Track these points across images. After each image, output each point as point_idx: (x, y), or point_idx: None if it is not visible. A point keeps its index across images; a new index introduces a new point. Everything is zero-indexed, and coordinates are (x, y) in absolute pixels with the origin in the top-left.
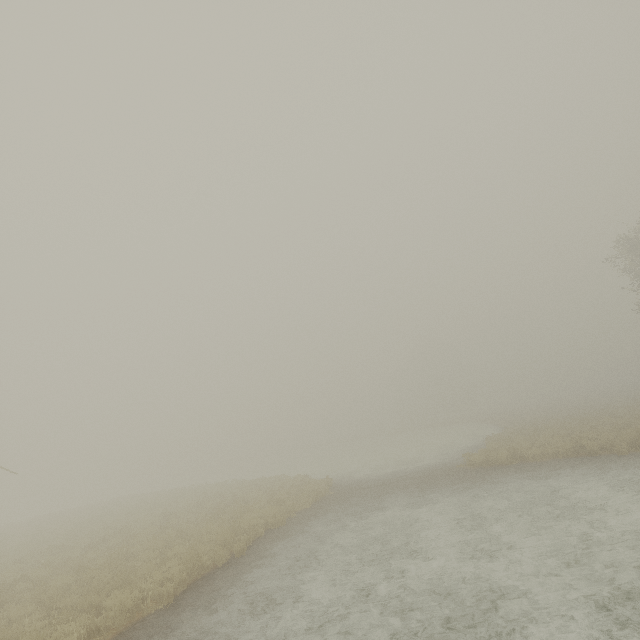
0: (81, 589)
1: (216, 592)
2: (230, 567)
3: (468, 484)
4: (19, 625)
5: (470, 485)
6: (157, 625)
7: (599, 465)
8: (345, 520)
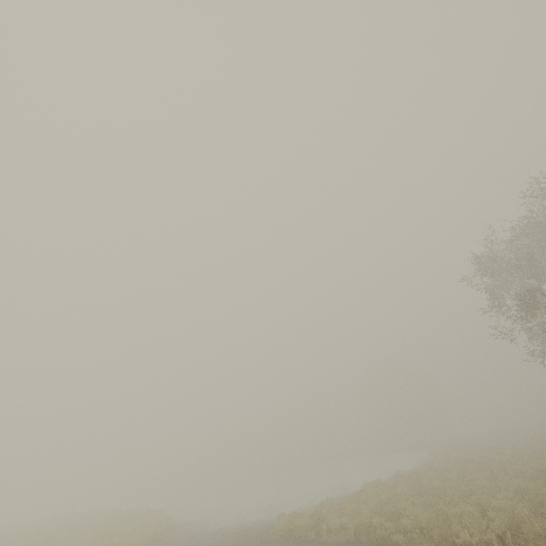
0: None
1: None
2: None
3: None
4: None
5: None
6: None
7: None
8: None
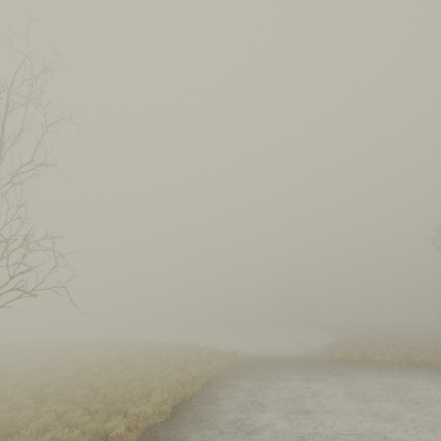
0: (96, 399)
1: (196, 416)
2: (195, 401)
3: (338, 371)
4: (68, 416)
5: (340, 372)
6: (167, 431)
7: (425, 373)
8: (261, 382)
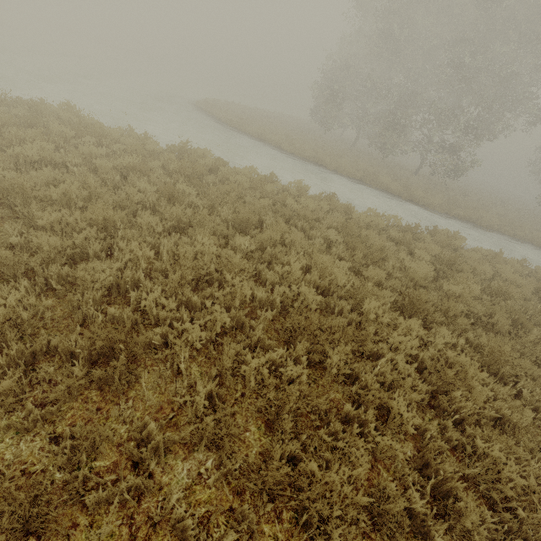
0: None
1: None
2: None
3: None
4: None
5: None
6: None
7: None
8: None
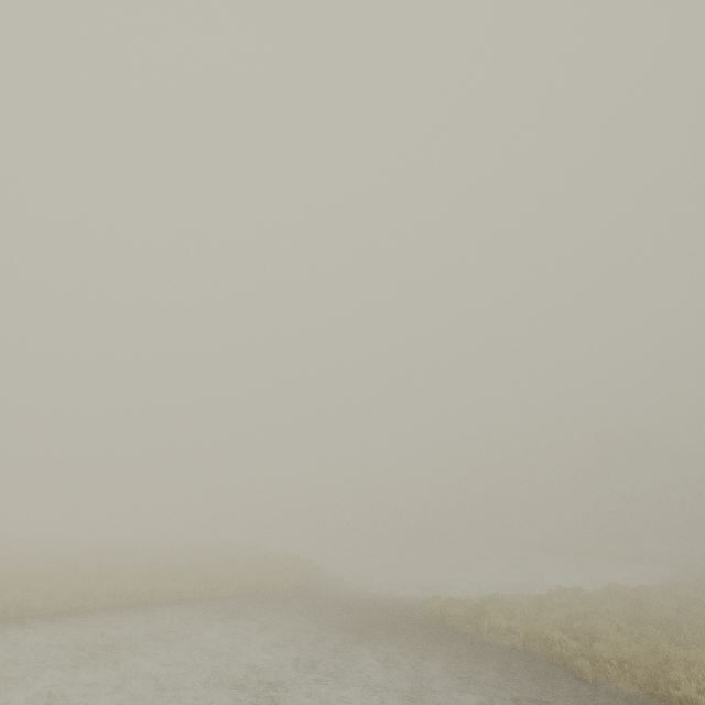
0: None
1: None
2: (49, 617)
3: (350, 631)
4: None
5: (347, 633)
6: None
7: (507, 676)
8: (190, 618)
